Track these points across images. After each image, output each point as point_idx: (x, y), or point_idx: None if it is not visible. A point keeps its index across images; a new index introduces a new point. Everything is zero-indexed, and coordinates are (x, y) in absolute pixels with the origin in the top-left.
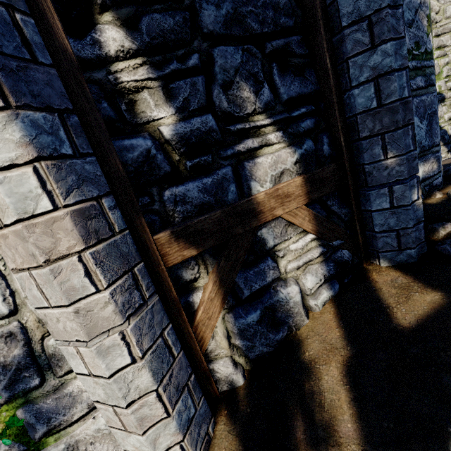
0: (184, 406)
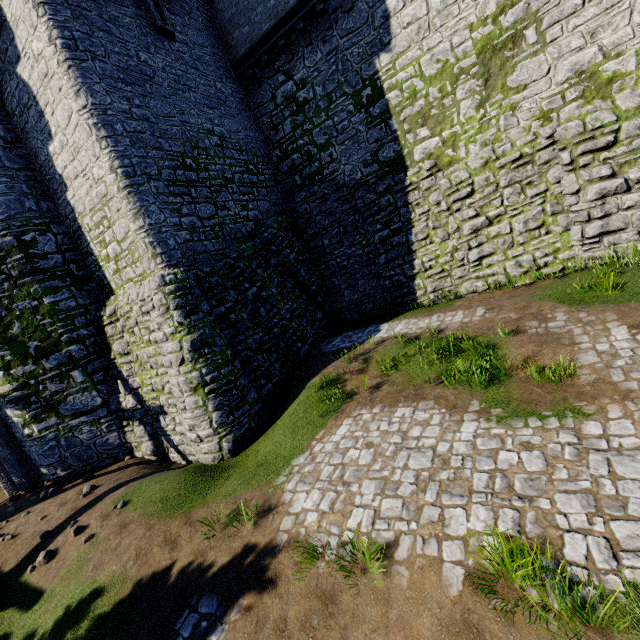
0: (6, 485)
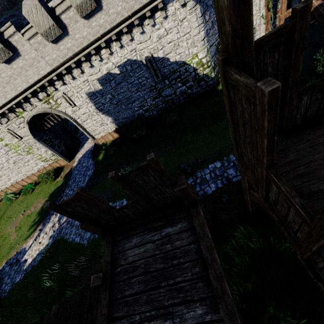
0: None
